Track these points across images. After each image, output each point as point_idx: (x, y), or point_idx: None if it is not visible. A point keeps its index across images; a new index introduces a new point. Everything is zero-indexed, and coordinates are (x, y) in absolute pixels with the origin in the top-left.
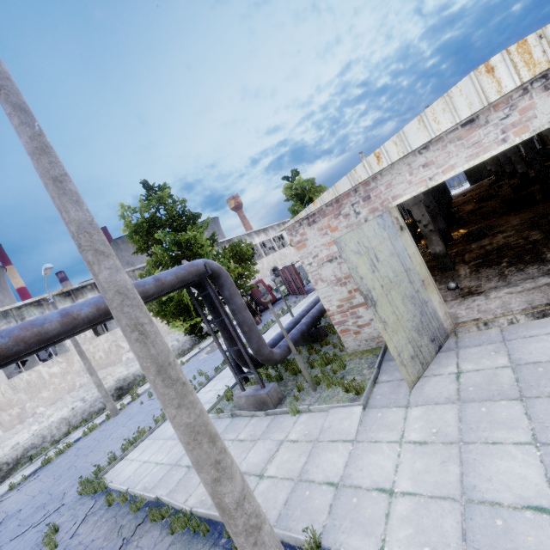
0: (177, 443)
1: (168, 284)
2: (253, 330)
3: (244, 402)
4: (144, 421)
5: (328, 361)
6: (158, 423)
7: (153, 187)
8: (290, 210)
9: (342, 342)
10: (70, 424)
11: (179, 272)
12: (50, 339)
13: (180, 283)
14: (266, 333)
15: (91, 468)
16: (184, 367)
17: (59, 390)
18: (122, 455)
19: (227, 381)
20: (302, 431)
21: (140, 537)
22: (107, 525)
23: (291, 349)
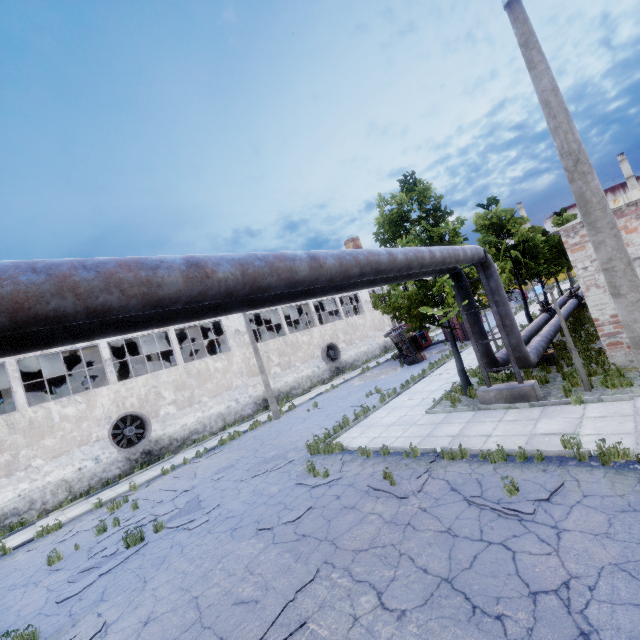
0: (409, 427)
1: (467, 256)
2: (515, 325)
3: (492, 396)
4: (331, 419)
5: (590, 373)
6: (361, 417)
7: (416, 180)
8: (480, 240)
9: (600, 360)
10: (225, 421)
11: (472, 249)
12: (423, 266)
13: (471, 260)
14: (445, 365)
15: (297, 444)
16: (337, 390)
17: (220, 386)
18: (337, 434)
19: (427, 393)
20: (603, 412)
21: (443, 467)
22: (382, 465)
23: (569, 344)
